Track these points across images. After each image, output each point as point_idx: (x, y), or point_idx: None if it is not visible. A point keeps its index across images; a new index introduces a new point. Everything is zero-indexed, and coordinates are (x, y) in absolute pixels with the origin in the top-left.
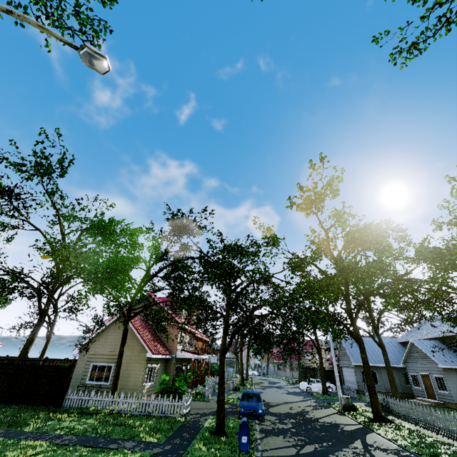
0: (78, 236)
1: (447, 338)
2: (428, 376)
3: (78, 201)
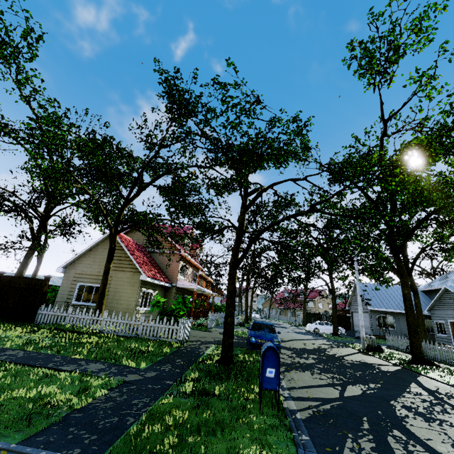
0: (69, 158)
1: None
2: None
3: (58, 101)
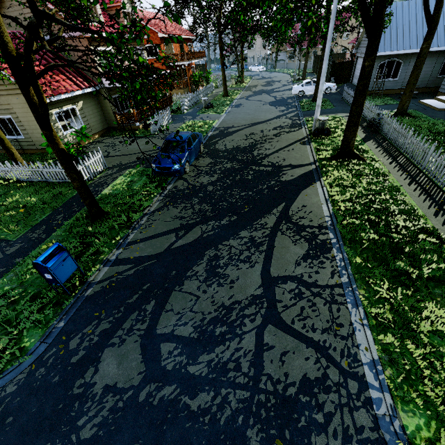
0: None
1: None
2: None
3: None
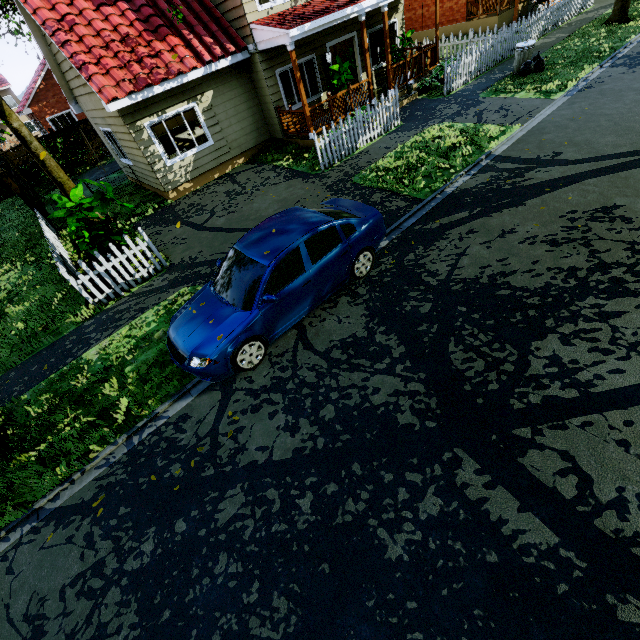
0: None
1: None
2: None
3: None
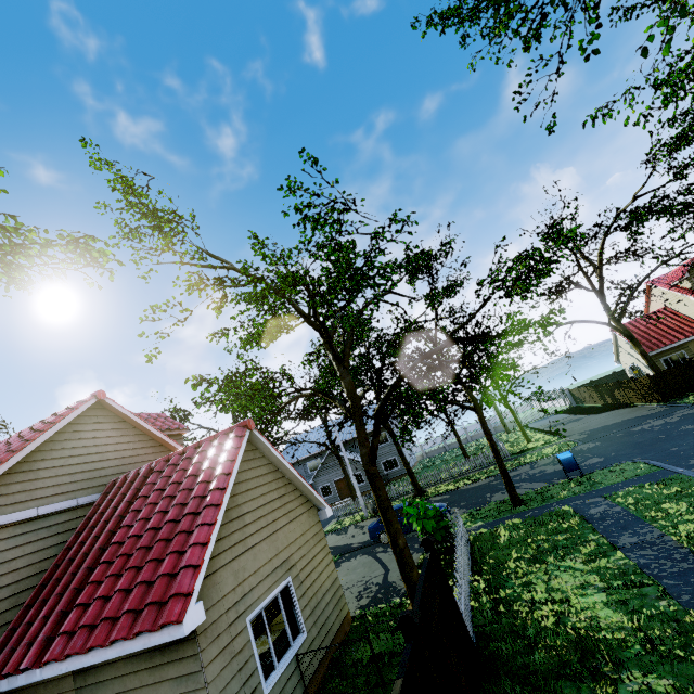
0: None
1: (345, 443)
2: (343, 479)
3: None
